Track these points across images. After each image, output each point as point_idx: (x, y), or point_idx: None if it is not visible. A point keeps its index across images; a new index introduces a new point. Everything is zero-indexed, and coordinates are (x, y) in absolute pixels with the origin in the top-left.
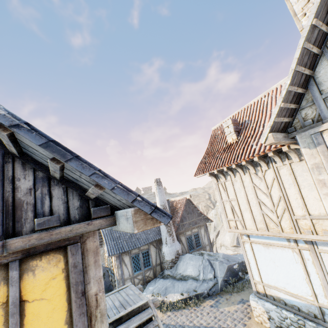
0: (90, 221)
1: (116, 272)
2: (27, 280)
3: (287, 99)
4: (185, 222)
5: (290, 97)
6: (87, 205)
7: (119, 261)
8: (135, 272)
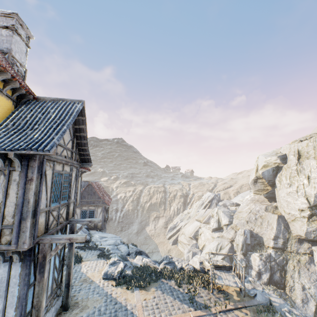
0: None
1: None
2: None
3: None
4: (83, 200)
5: None
6: None
7: None
8: None
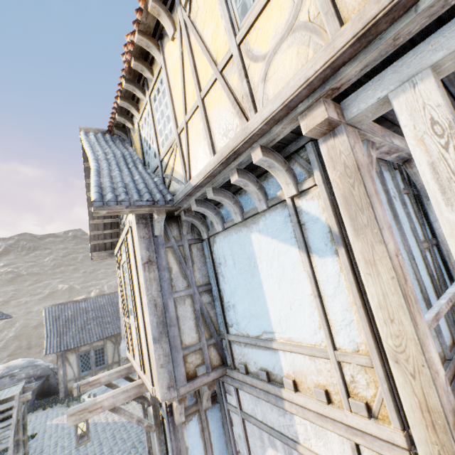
0: None
1: (57, 373)
2: None
3: (97, 228)
4: None
5: (100, 226)
6: None
7: (62, 360)
8: (82, 372)
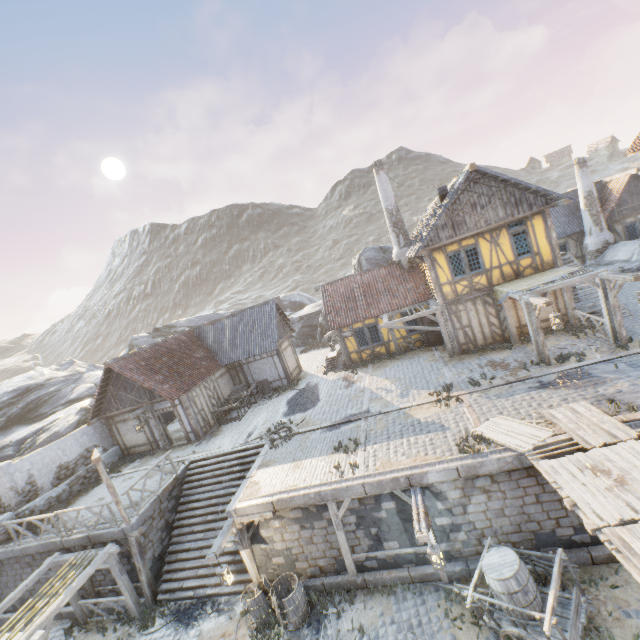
0: (548, 205)
1: None
2: (533, 221)
3: None
4: (624, 208)
5: None
6: (547, 201)
7: None
8: None
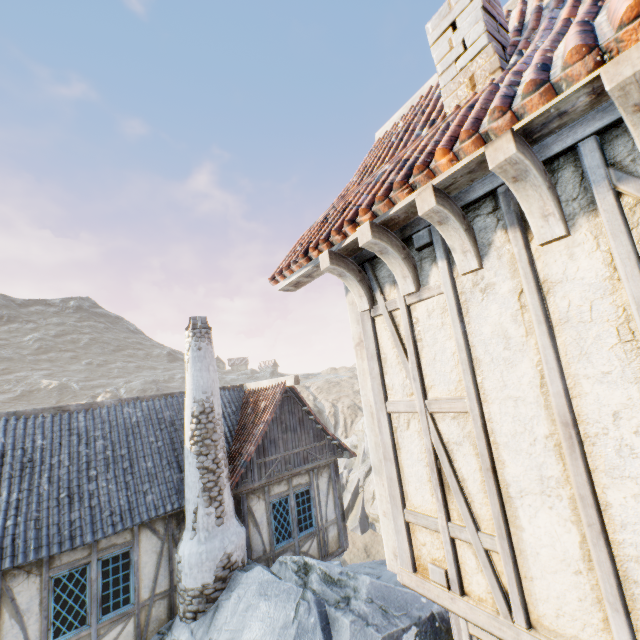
0: None
1: None
2: None
3: None
4: (272, 457)
5: None
6: None
7: None
8: (55, 638)
